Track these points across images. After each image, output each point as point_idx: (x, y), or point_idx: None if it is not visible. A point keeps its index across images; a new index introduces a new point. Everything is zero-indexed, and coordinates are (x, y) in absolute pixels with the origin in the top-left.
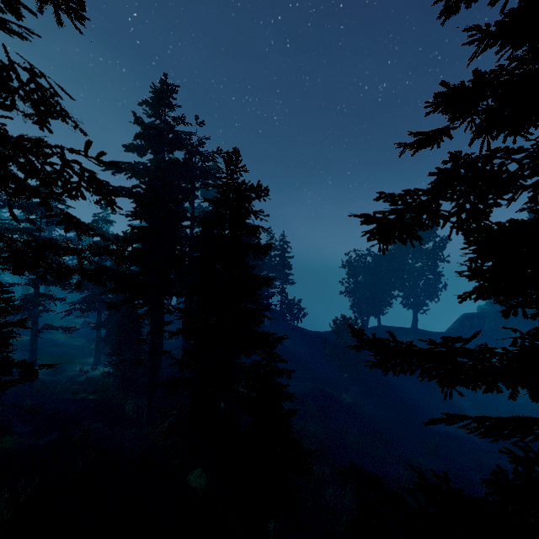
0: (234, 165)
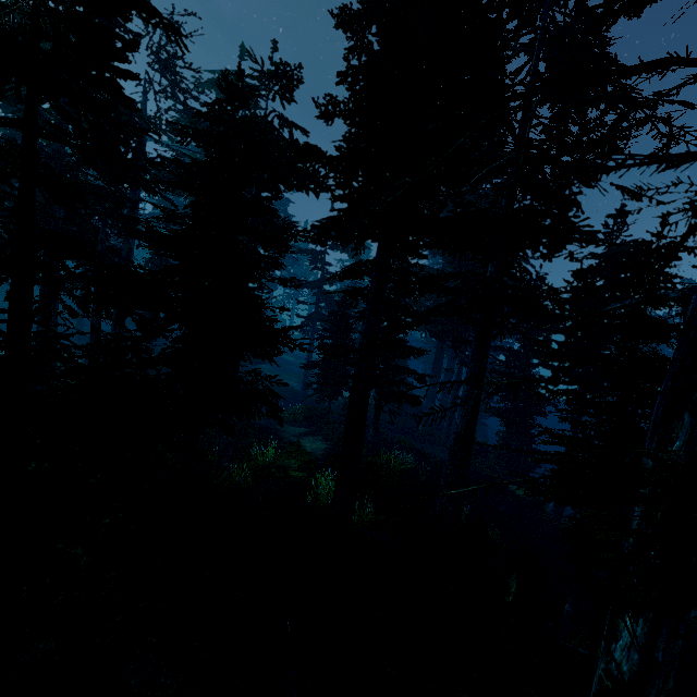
0: (622, 222)
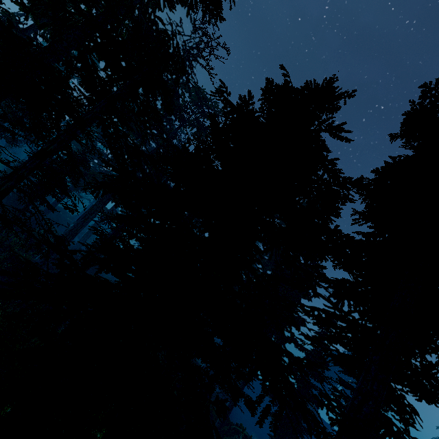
0: None
